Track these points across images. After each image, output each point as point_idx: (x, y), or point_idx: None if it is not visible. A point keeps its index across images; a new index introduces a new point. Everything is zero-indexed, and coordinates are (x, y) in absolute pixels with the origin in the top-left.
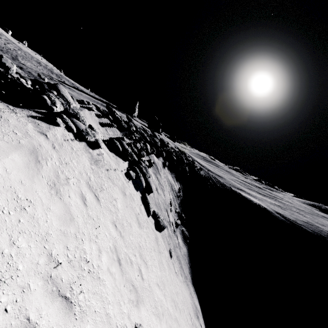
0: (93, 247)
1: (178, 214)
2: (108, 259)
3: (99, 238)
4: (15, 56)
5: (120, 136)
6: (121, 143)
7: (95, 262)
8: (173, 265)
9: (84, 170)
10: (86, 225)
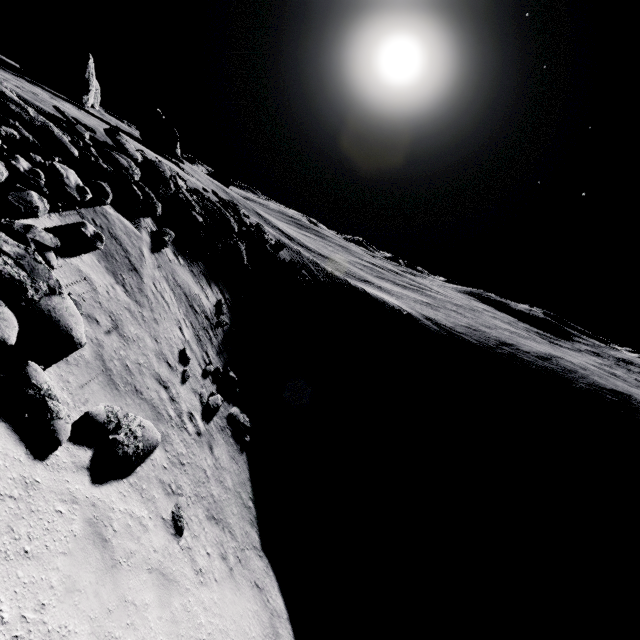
0: None
1: (215, 376)
2: None
3: None
4: None
5: None
6: None
7: None
8: (188, 555)
9: None
10: None
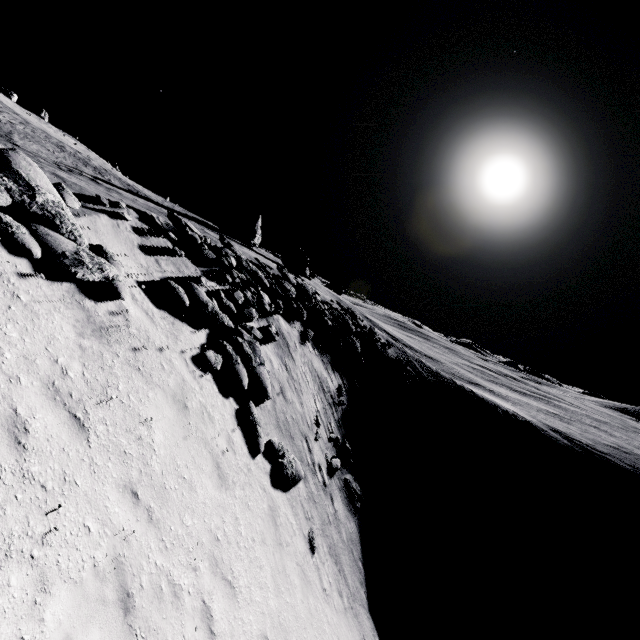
0: (11, 580)
1: (335, 444)
2: (78, 606)
3: (51, 543)
4: (7, 132)
5: (195, 275)
6: (189, 290)
7: (5, 632)
8: (318, 572)
9: (46, 350)
10: (4, 510)
